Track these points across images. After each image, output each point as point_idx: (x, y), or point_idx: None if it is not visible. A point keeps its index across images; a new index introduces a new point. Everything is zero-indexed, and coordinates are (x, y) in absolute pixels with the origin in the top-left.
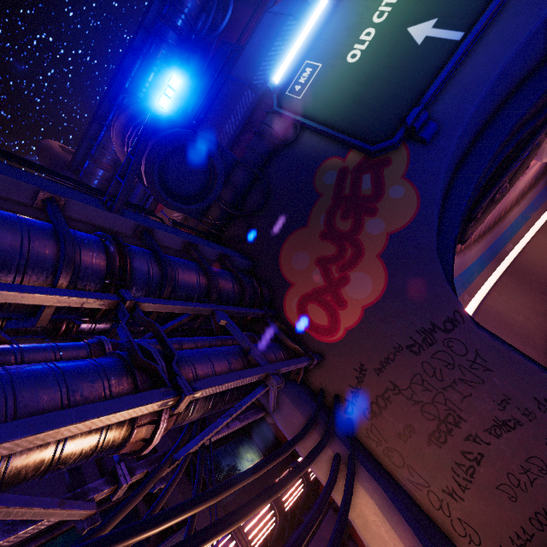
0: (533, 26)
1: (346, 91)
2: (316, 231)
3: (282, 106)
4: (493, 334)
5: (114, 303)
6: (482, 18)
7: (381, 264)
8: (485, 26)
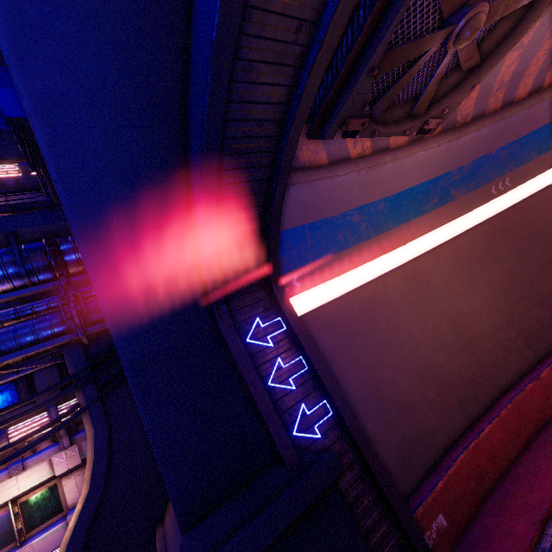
0: None
1: None
2: None
3: None
4: (229, 348)
5: None
6: None
7: None
8: None
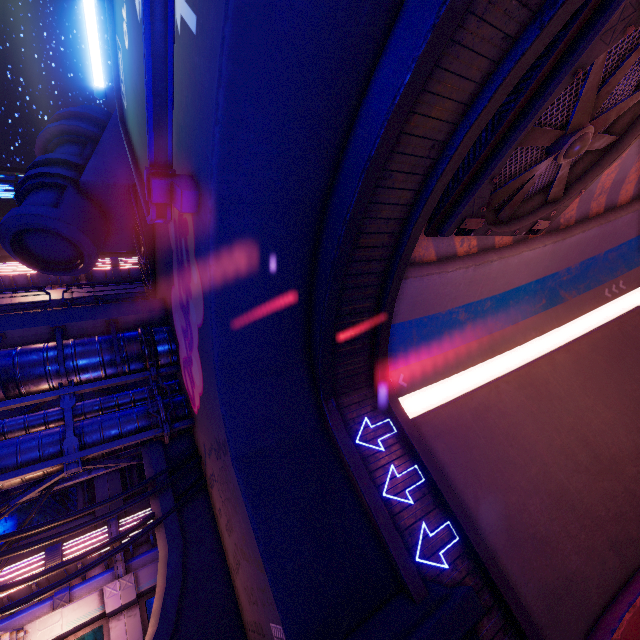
0: None
1: (134, 107)
2: (177, 295)
3: (124, 117)
4: (340, 448)
5: None
6: None
7: (199, 358)
8: None
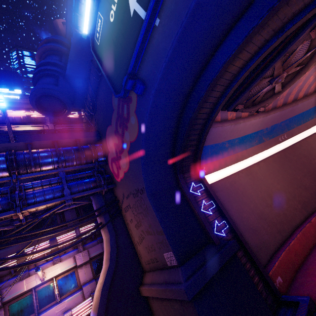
0: (190, 3)
1: (110, 46)
2: (113, 129)
3: (94, 48)
4: (185, 192)
5: (10, 180)
6: (150, 4)
7: (128, 156)
8: (159, 6)
